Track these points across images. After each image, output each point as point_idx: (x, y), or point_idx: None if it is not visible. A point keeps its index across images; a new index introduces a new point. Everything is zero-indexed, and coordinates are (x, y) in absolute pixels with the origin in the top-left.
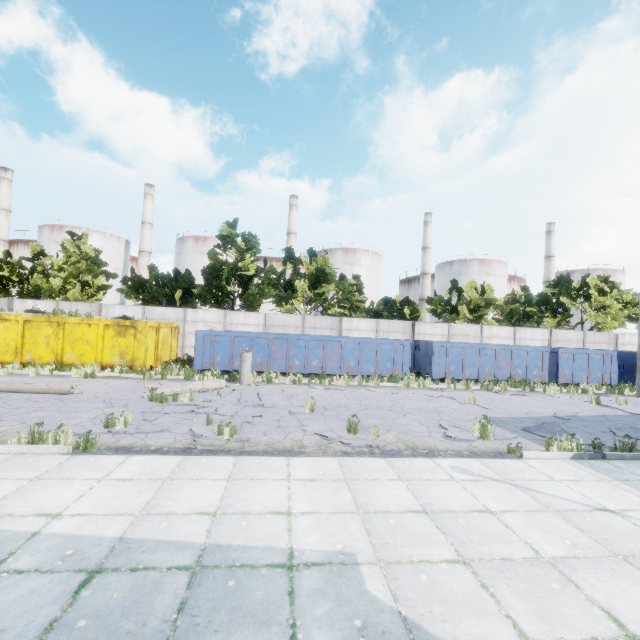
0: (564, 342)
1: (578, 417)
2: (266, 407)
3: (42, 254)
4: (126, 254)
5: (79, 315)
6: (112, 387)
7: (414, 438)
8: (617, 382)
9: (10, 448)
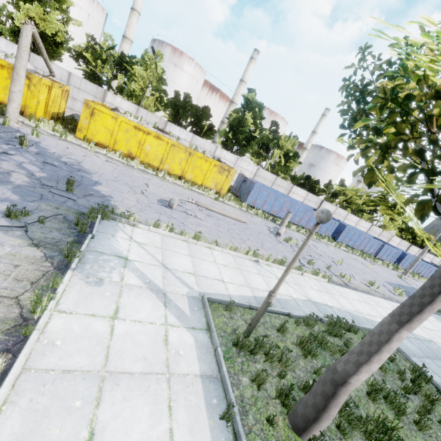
0: (373, 232)
1: (404, 286)
2: (322, 256)
3: (113, 47)
4: (103, 27)
5: (197, 150)
6: (243, 217)
7: (385, 291)
8: (393, 263)
9: (314, 277)
